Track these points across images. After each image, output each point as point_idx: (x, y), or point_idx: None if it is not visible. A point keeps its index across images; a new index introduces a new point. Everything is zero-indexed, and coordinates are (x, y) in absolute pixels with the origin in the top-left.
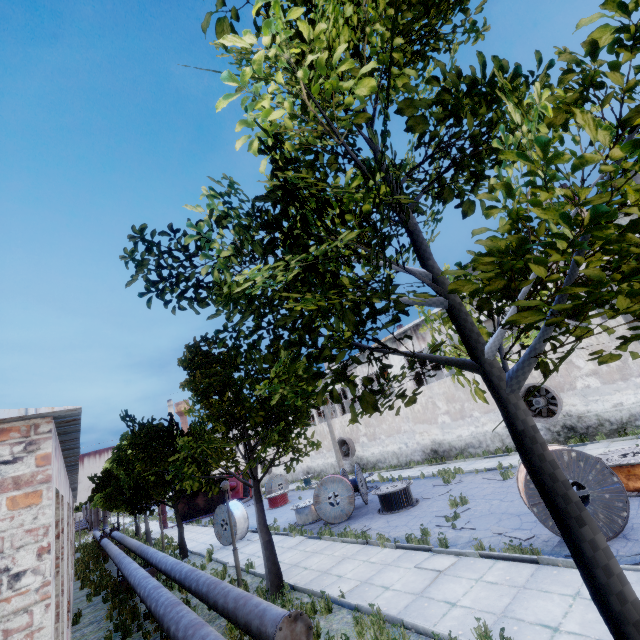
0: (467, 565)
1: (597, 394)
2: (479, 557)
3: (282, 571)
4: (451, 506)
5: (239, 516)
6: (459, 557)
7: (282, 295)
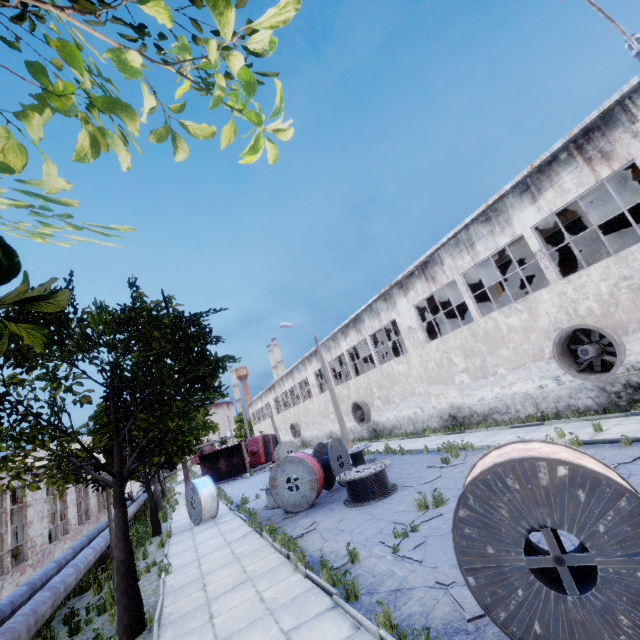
0: None
1: None
2: None
3: (184, 584)
4: (418, 508)
5: (206, 495)
6: (356, 628)
7: None
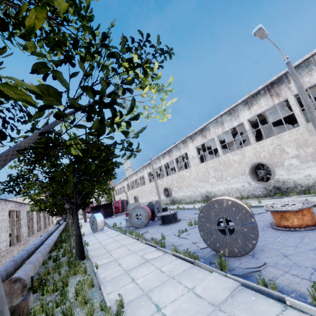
0: (163, 259)
1: (296, 169)
2: (172, 255)
3: (96, 248)
4: (188, 225)
5: (99, 220)
6: (164, 253)
7: None
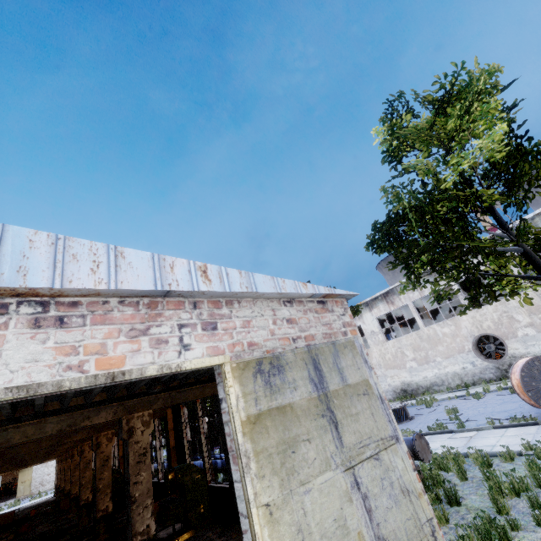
0: (487, 433)
1: (534, 340)
2: (493, 429)
3: None
4: (447, 414)
5: None
6: (477, 431)
7: (444, 244)
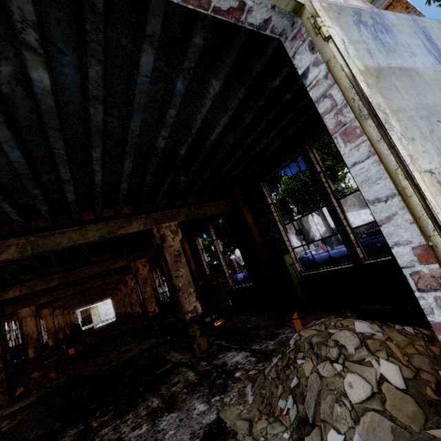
0: None
1: None
2: None
3: None
4: None
5: None
6: None
7: None
